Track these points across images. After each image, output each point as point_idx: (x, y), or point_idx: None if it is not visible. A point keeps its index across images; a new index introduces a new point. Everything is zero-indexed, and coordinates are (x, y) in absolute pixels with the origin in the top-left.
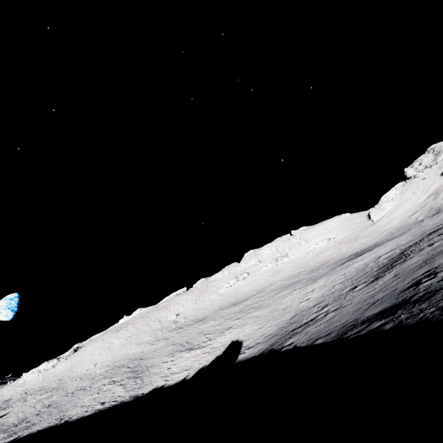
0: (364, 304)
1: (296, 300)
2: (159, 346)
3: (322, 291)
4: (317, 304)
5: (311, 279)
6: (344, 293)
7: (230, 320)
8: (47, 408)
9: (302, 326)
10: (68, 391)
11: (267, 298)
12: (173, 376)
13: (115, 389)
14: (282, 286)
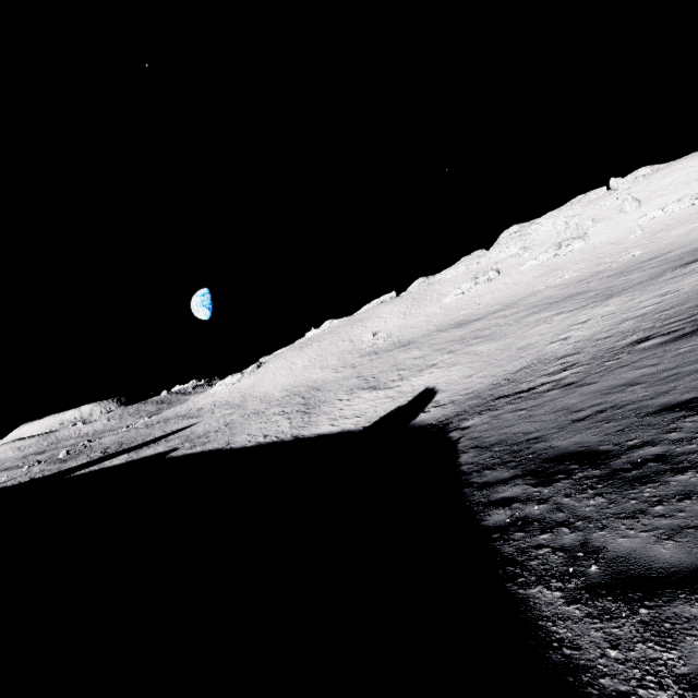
0: (594, 403)
1: (547, 337)
2: (342, 376)
3: (598, 326)
4: (566, 356)
5: (602, 293)
6: (617, 348)
7: (439, 354)
8: (225, 426)
9: (510, 396)
10: (246, 412)
11: (509, 322)
12: (340, 422)
13: (281, 422)
14: (548, 300)
